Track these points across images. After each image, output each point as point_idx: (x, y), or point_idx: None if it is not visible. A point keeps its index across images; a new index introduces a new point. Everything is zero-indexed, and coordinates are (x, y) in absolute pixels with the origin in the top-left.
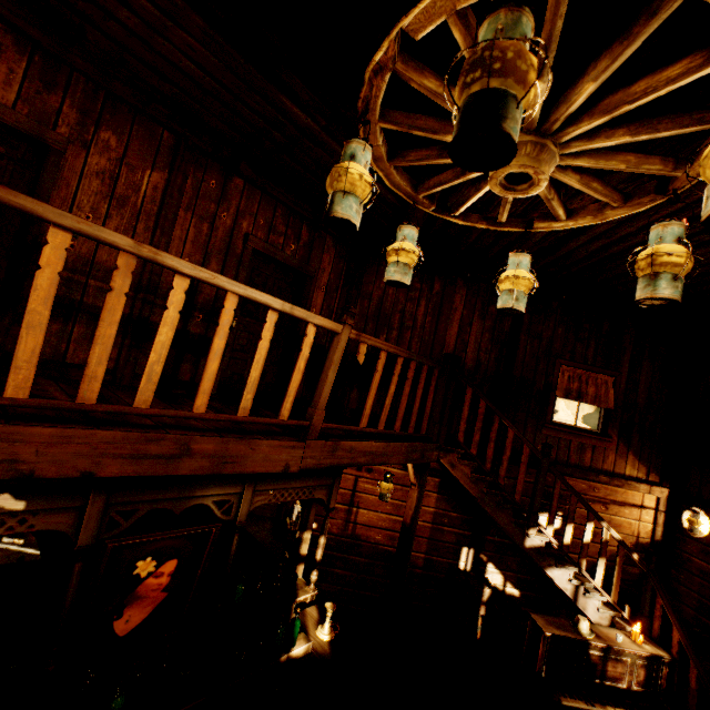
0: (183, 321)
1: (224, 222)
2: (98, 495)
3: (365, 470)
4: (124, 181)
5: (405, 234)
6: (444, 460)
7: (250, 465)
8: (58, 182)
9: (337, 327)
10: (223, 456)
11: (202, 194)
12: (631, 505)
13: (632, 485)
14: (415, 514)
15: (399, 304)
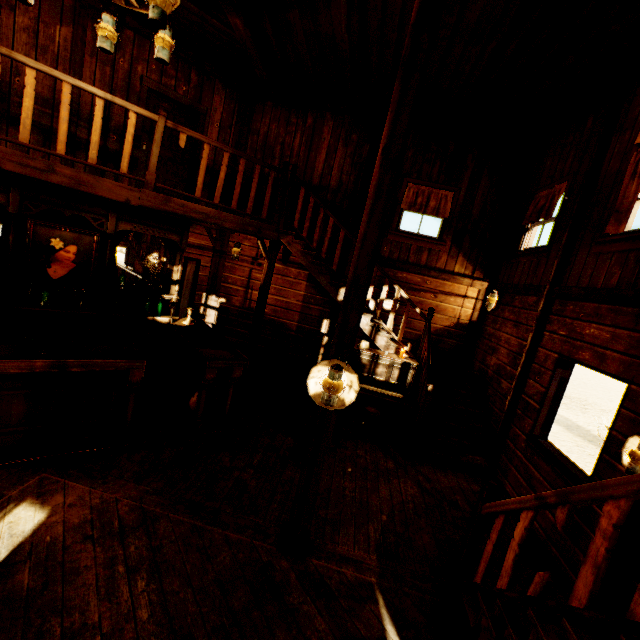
0: (104, 140)
1: (122, 66)
2: (15, 189)
3: (257, 265)
4: (43, 35)
5: (103, 19)
6: (283, 241)
7: (99, 191)
8: (1, 36)
9: (154, 117)
10: (78, 180)
11: None
12: (456, 295)
13: (458, 279)
14: (266, 278)
15: (280, 138)
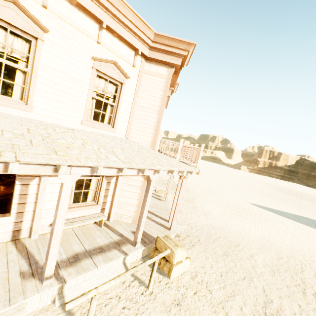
0: None
1: None
2: None
3: None
4: None
5: None
6: None
7: None
8: None
9: None
10: None
11: None
12: None
13: None
14: None
15: None
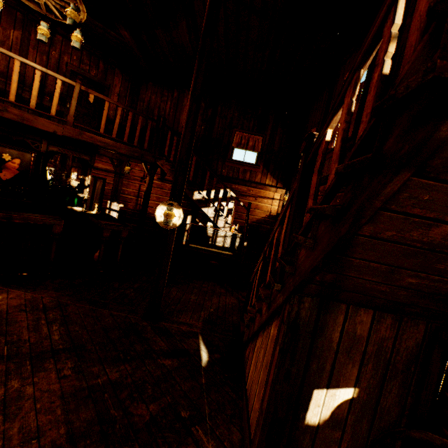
0: (41, 100)
1: (54, 56)
2: None
3: (144, 182)
4: (2, 34)
5: (41, 24)
6: (158, 163)
7: (36, 125)
8: None
9: (73, 83)
10: (23, 117)
11: (41, 42)
12: (268, 198)
13: (268, 188)
14: (148, 186)
15: (158, 104)
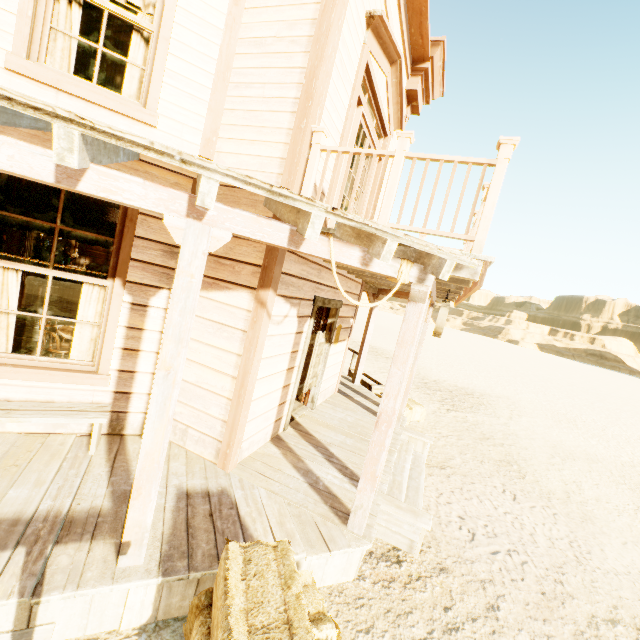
0: None
1: None
2: None
3: None
4: None
5: None
6: None
7: None
8: None
9: None
10: None
11: None
12: None
13: None
14: None
15: None
